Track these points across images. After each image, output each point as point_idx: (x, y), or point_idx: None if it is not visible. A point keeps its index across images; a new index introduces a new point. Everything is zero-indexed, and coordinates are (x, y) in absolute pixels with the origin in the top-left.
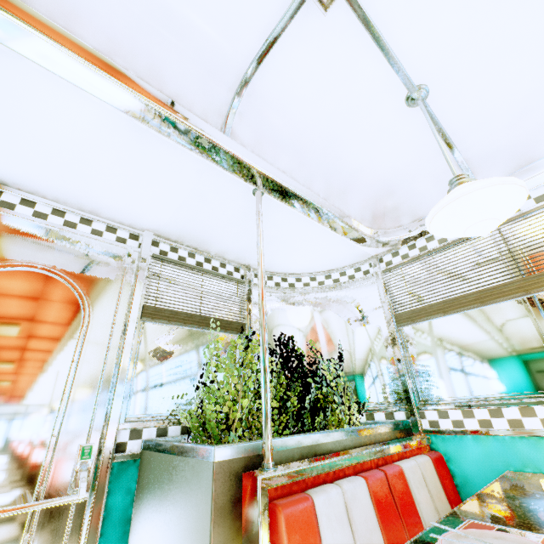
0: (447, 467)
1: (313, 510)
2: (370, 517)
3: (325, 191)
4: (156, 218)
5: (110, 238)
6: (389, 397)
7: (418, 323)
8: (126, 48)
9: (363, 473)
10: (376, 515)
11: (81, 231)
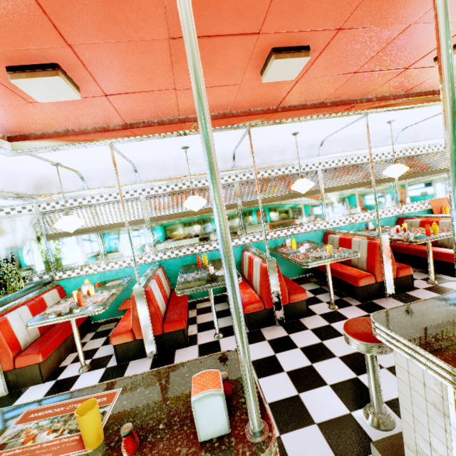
0: (64, 290)
1: (7, 319)
2: (29, 314)
3: (3, 185)
4: None
5: None
6: (42, 270)
7: (58, 239)
8: None
9: (26, 304)
10: (31, 313)
11: None
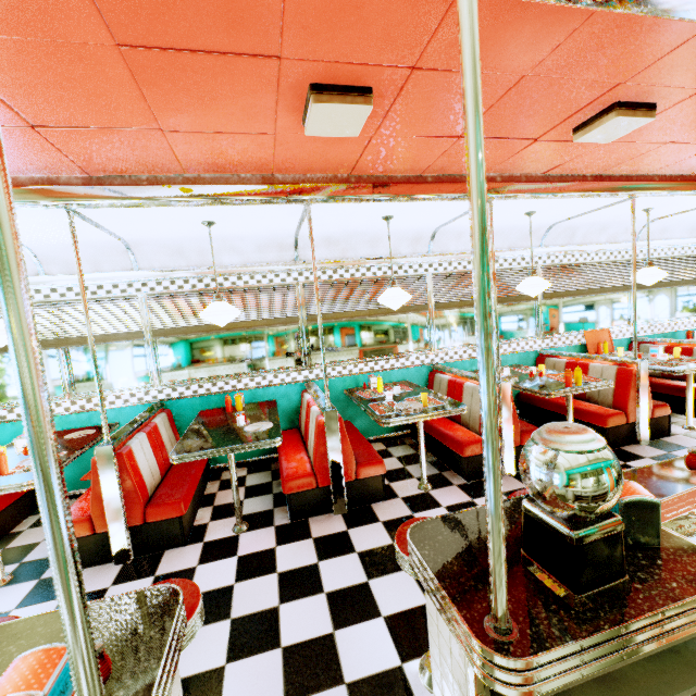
0: None
1: None
2: None
3: None
4: None
5: None
6: None
7: None
8: None
9: None
10: None
11: None
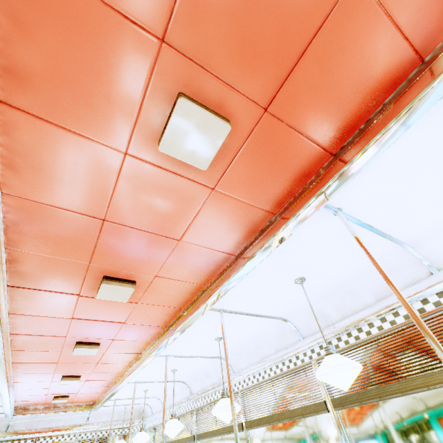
0: None
1: None
2: None
3: (119, 417)
4: (79, 431)
5: (68, 439)
6: None
7: None
8: (67, 420)
9: None
10: None
11: (62, 441)
